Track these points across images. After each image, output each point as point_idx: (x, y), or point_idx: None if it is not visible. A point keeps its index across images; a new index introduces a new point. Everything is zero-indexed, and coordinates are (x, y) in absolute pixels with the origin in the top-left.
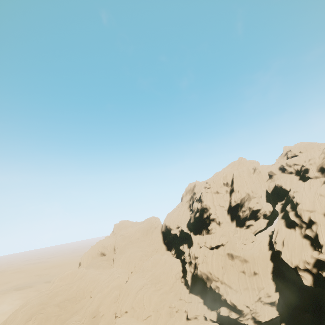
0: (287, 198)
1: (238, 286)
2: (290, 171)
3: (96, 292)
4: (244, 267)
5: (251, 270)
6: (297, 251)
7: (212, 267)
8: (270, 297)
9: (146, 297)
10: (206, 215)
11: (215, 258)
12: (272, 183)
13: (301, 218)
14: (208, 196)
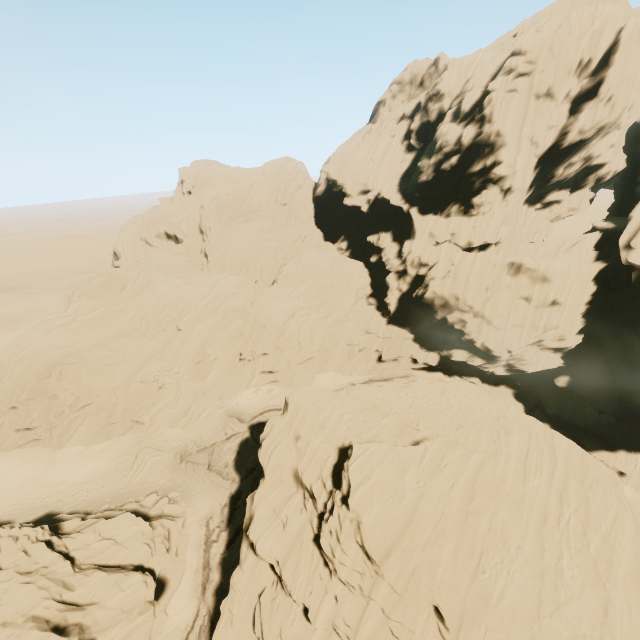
0: None
1: (505, 321)
2: None
3: (189, 321)
4: (533, 290)
5: (550, 297)
6: None
7: (466, 287)
8: (563, 342)
9: (305, 332)
10: (481, 166)
11: (478, 270)
12: None
13: None
14: (515, 105)
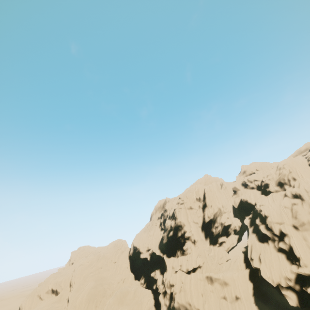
0: (254, 212)
1: None
2: (251, 186)
3: None
4: (224, 291)
5: (233, 294)
6: (275, 266)
7: (191, 296)
8: None
9: None
10: (180, 233)
11: (193, 283)
12: (237, 198)
13: (272, 231)
14: (182, 212)
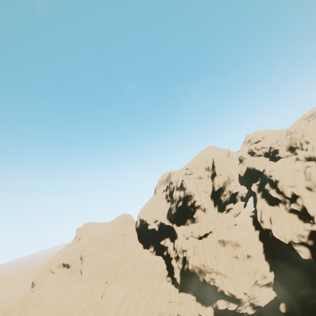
0: (262, 179)
1: (233, 273)
2: (259, 154)
3: None
4: (236, 252)
5: (244, 253)
6: (287, 226)
7: (205, 258)
8: (266, 278)
9: (131, 310)
10: (190, 203)
11: (206, 247)
12: (243, 166)
13: (283, 194)
14: (191, 183)
